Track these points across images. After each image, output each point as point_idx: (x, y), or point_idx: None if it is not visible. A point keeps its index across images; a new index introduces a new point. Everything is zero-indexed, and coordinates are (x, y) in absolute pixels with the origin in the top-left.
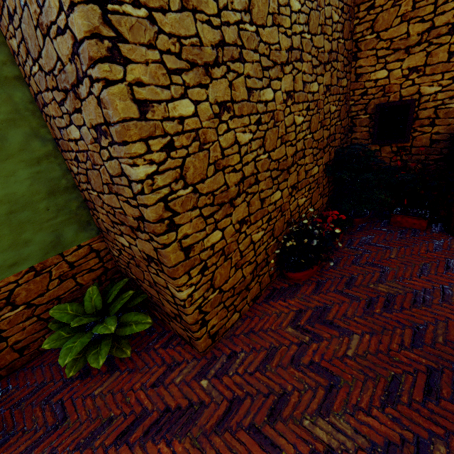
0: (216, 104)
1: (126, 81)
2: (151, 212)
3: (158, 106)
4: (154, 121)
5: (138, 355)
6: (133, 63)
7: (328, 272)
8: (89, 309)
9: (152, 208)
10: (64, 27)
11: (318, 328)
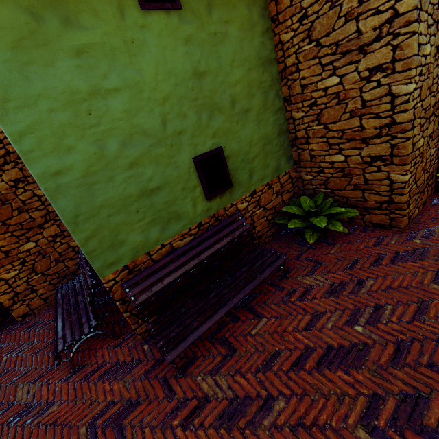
0: (435, 47)
1: (418, 33)
2: (408, 115)
3: (422, 47)
4: (419, 57)
5: (346, 237)
6: (420, 22)
7: None
8: (306, 208)
9: (409, 112)
10: (385, 9)
11: None
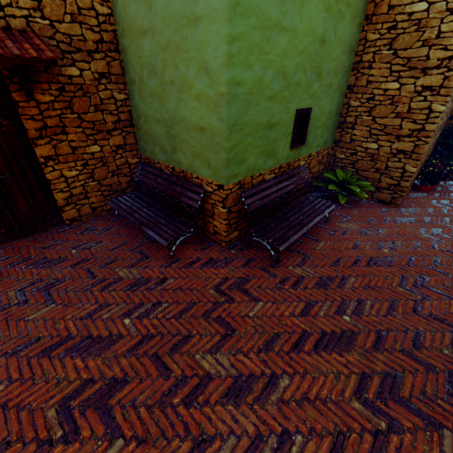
0: None
1: None
2: (434, 126)
3: None
4: None
5: (361, 205)
6: None
7: (437, 191)
8: (340, 178)
9: (436, 124)
10: (450, 49)
11: (447, 205)
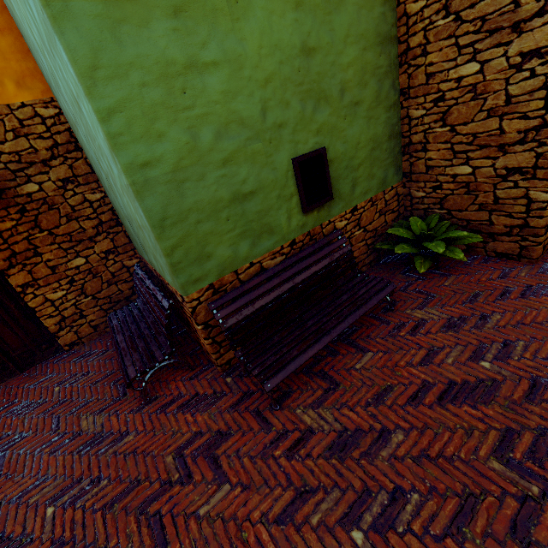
0: None
1: None
2: None
3: None
4: None
5: (463, 268)
6: None
7: None
8: (417, 232)
9: None
10: None
11: None
